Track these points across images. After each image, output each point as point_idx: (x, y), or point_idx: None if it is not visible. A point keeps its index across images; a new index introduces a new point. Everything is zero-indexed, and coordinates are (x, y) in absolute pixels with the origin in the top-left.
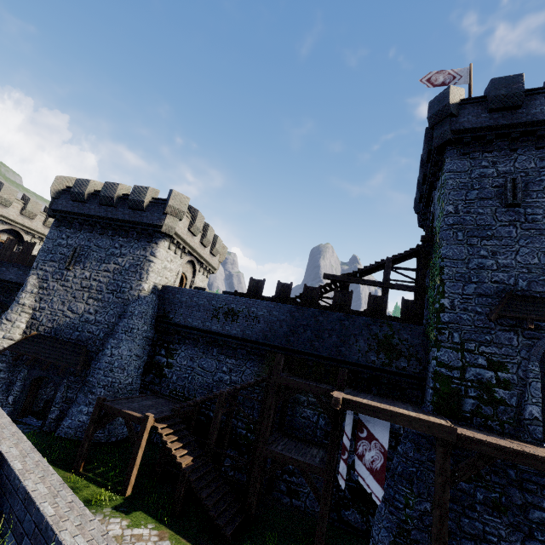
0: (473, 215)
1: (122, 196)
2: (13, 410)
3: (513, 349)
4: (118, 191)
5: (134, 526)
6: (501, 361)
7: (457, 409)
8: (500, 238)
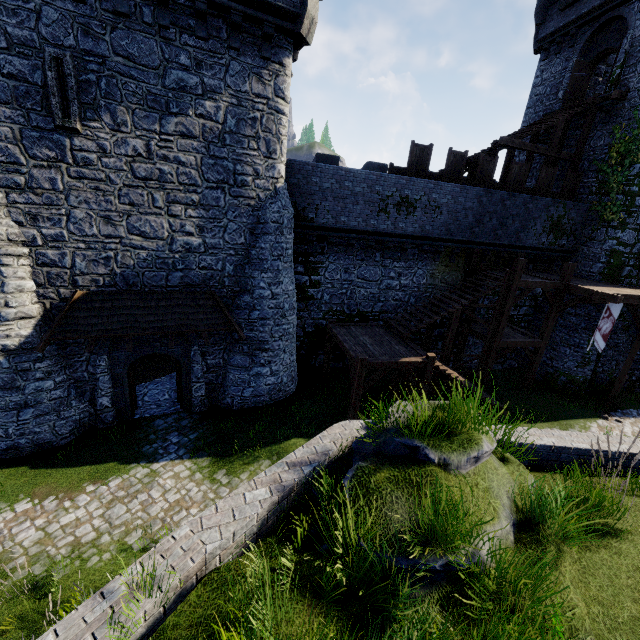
0: None
1: None
2: (116, 412)
3: None
4: None
5: None
6: None
7: (618, 276)
8: None
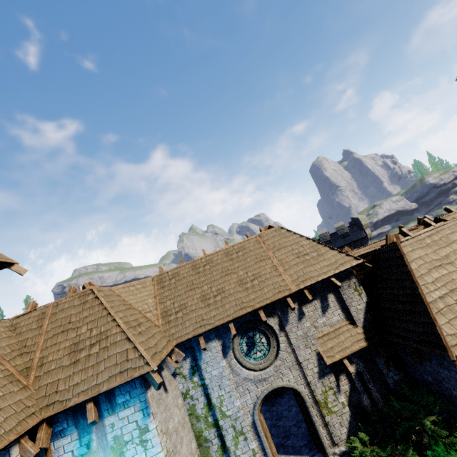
0: None
1: (330, 236)
2: None
3: None
4: (328, 235)
5: None
6: None
7: None
8: None
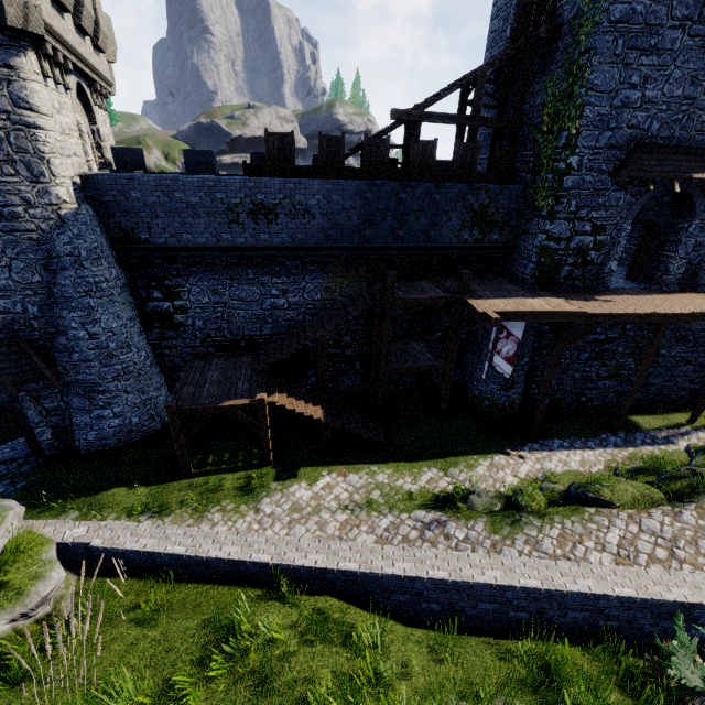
0: (648, 3)
1: None
2: None
3: (618, 210)
4: None
5: (314, 482)
6: (604, 225)
7: (555, 278)
8: (661, 53)
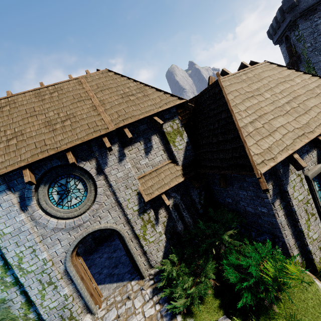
0: (318, 43)
1: None
2: None
3: None
4: None
5: None
6: None
7: None
8: None
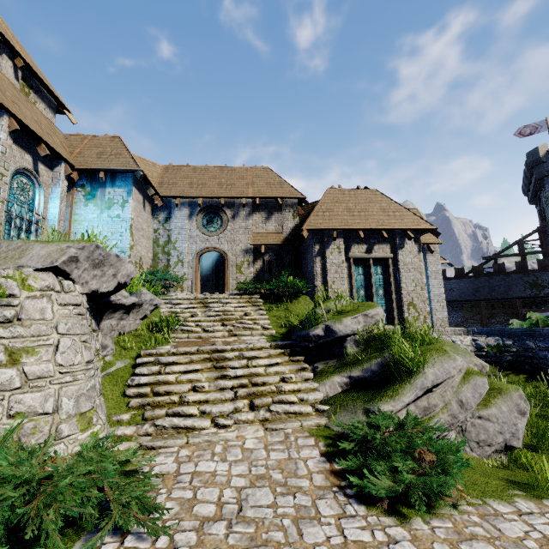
0: None
1: None
2: None
3: None
4: None
5: None
6: None
7: None
8: None
